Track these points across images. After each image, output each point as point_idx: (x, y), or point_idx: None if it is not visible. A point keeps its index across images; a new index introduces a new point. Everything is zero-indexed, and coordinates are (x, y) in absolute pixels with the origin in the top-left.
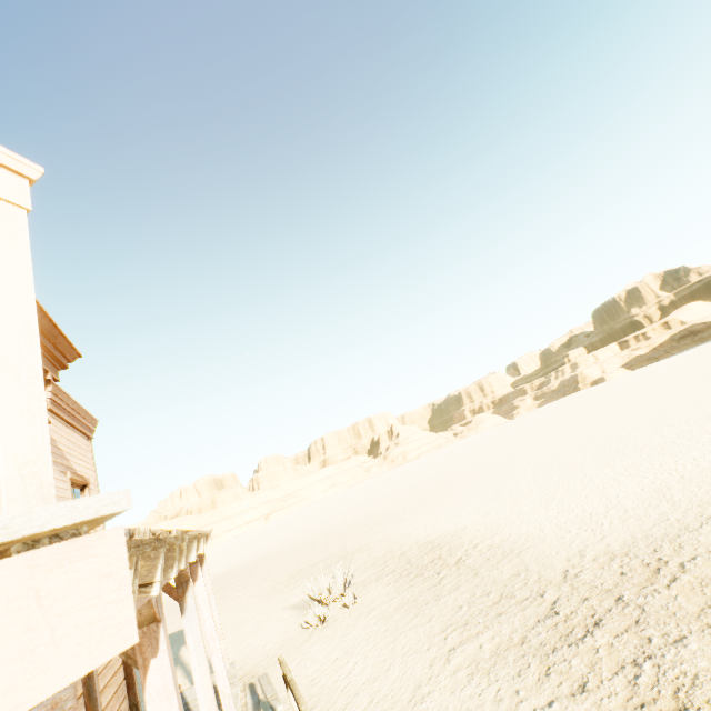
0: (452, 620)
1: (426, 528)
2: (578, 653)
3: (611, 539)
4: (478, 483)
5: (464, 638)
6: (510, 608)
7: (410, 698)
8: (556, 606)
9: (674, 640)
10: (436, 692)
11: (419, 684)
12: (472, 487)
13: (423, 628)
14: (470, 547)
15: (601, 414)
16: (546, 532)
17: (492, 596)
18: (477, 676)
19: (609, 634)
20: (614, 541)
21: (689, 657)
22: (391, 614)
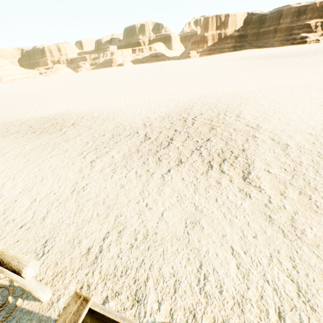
0: (85, 149)
1: (37, 111)
2: (170, 150)
3: (159, 113)
4: (68, 94)
5: (99, 155)
6: (122, 139)
7: (72, 190)
8: (147, 136)
9: (207, 140)
10: (92, 183)
11: (76, 182)
12: (65, 95)
13: (63, 155)
14: (79, 118)
15: (127, 76)
16: (124, 111)
17: (107, 136)
18: (118, 169)
19: (180, 142)
20: (161, 113)
21: (215, 144)
22: (28, 153)
